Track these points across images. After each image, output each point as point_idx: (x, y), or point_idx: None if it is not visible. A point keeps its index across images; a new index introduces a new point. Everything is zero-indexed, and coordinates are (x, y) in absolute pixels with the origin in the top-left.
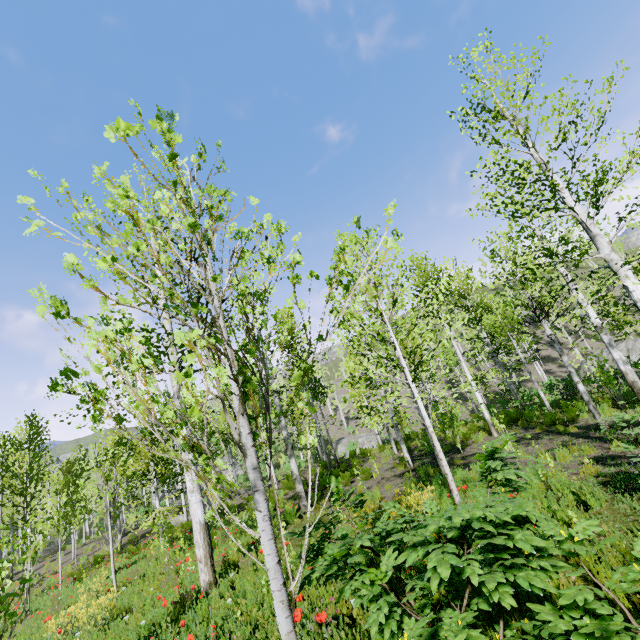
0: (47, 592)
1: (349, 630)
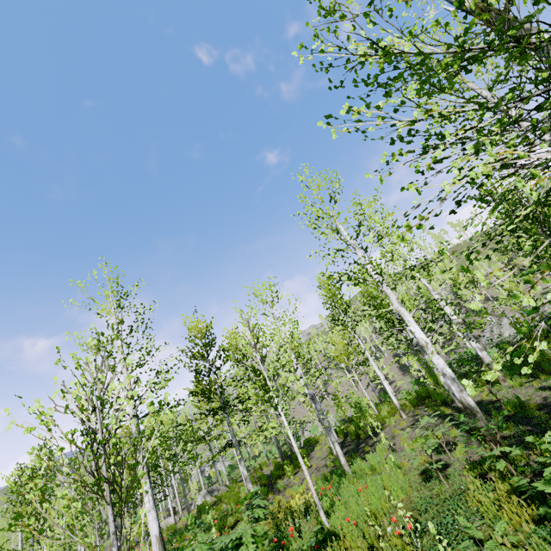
0: None
1: None
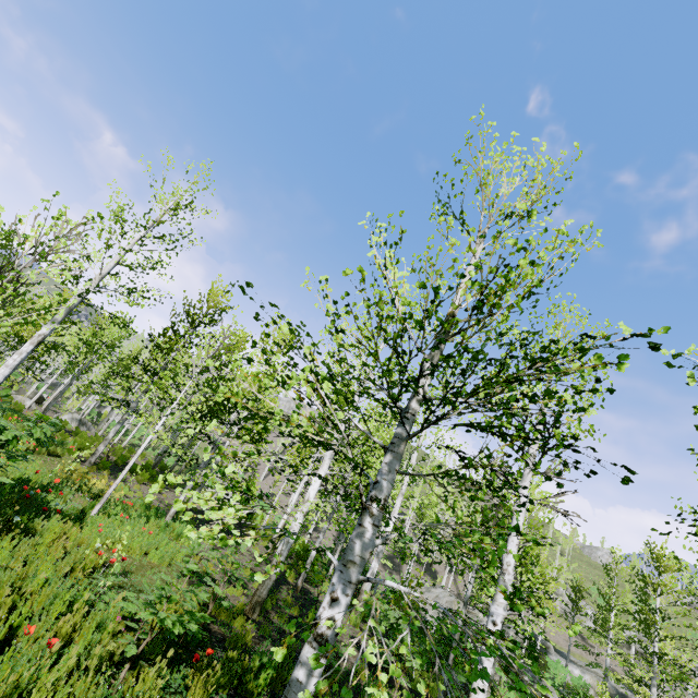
0: None
1: None
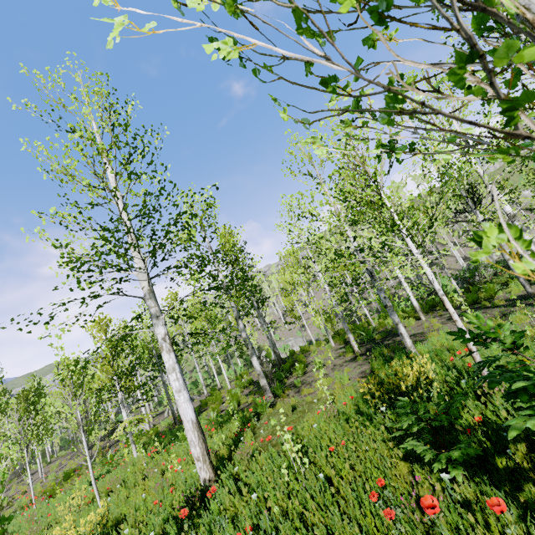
0: (20, 513)
1: (477, 512)
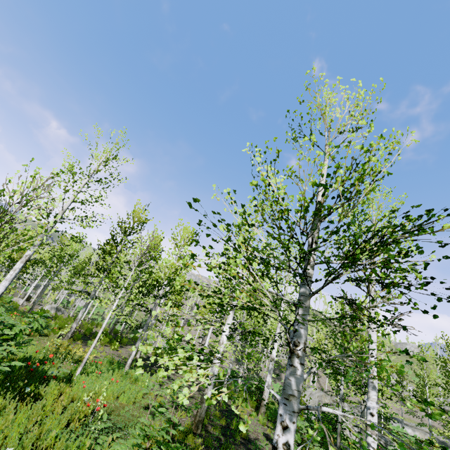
0: None
1: None
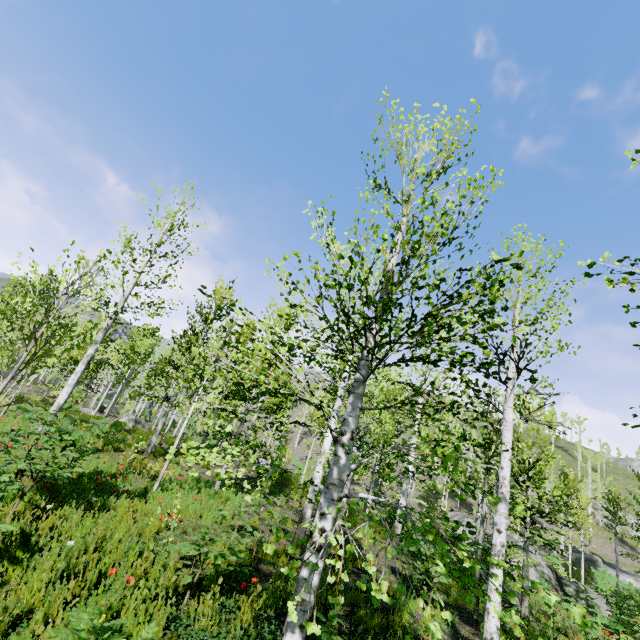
0: None
1: None
